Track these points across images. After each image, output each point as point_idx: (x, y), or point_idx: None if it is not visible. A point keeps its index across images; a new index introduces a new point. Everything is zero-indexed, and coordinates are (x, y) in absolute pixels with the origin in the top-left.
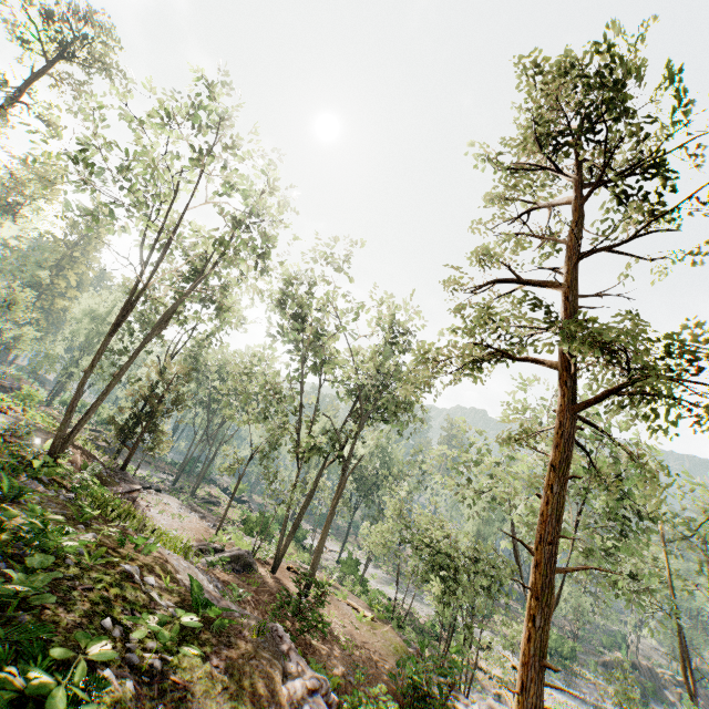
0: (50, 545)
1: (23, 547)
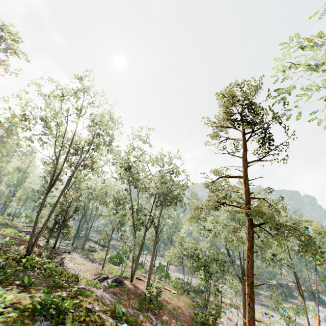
0: (63, 308)
1: (48, 309)
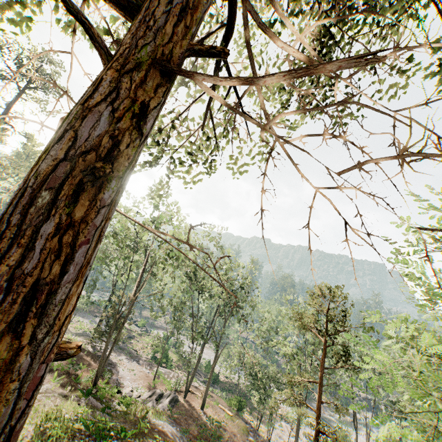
0: None
1: None
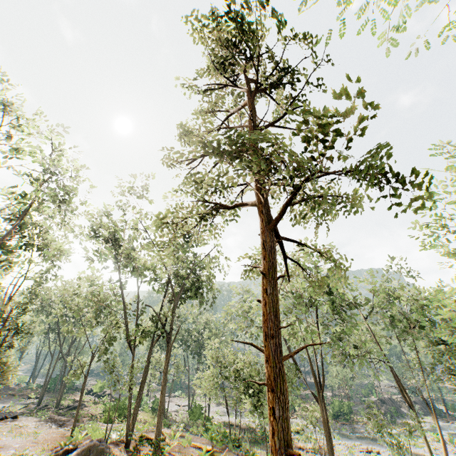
0: None
1: None
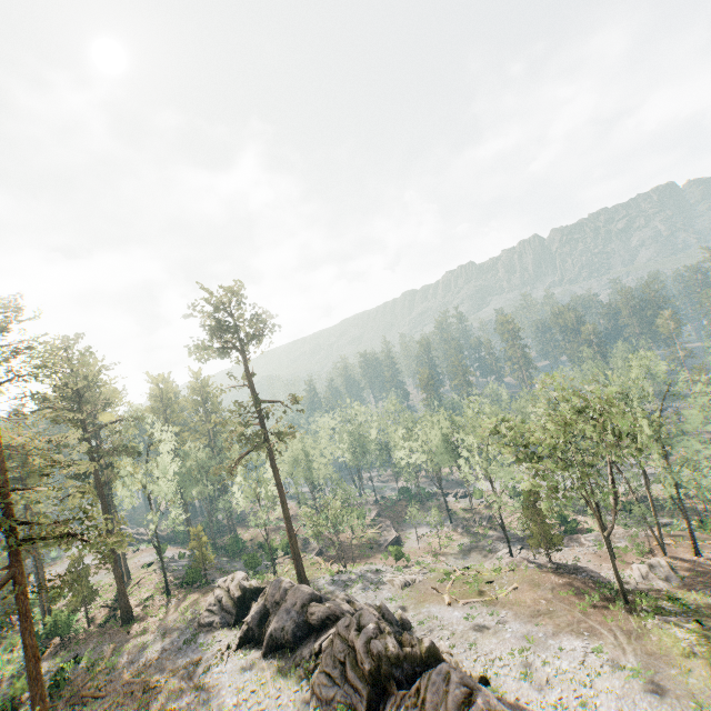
0: None
1: None
